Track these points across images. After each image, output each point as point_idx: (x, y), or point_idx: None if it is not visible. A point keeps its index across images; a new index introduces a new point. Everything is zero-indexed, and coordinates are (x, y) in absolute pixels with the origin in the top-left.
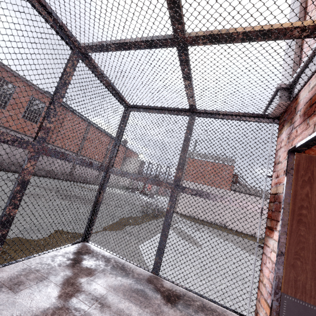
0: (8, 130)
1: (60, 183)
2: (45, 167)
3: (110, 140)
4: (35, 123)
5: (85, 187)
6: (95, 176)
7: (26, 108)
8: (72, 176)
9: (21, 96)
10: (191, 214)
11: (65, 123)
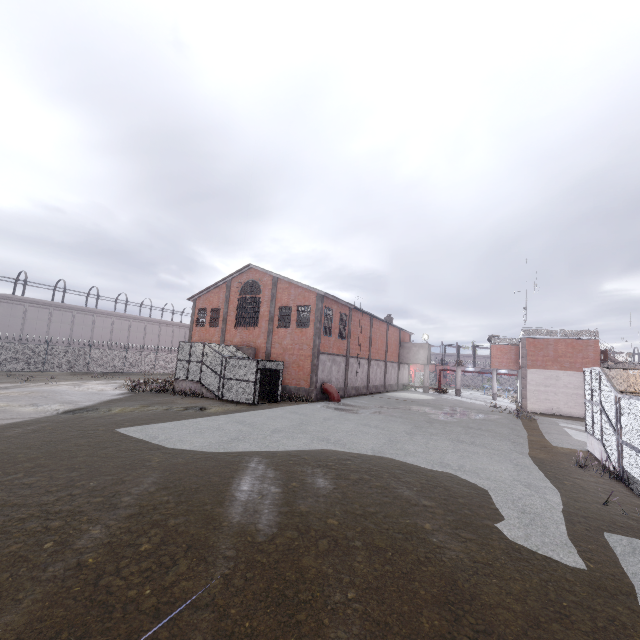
0: (334, 356)
1: (386, 400)
2: (353, 384)
3: (387, 327)
4: (344, 340)
5: (404, 400)
6: (382, 380)
7: (339, 327)
8: (369, 387)
9: (336, 317)
10: (550, 410)
11: (358, 327)
